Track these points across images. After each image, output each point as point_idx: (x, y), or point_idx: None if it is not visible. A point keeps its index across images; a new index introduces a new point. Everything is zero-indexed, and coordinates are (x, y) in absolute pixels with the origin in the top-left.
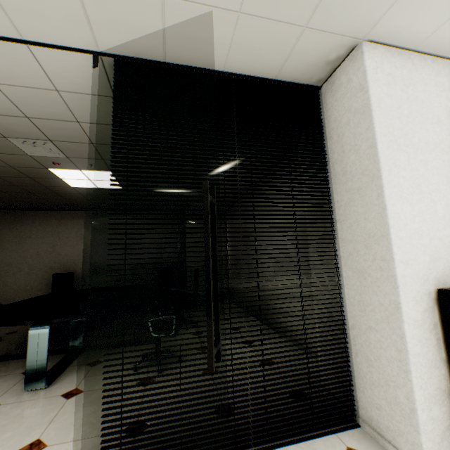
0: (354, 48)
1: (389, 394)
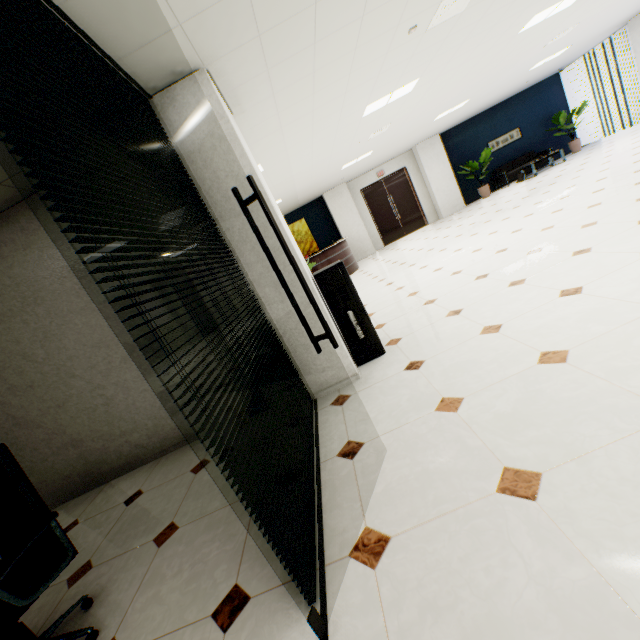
0: (197, 71)
1: (327, 354)
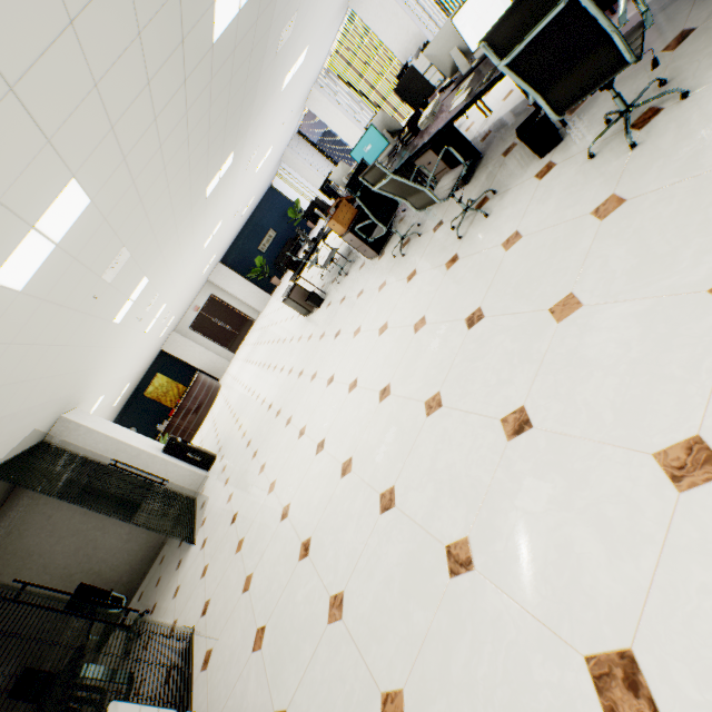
0: (59, 418)
1: (188, 477)
